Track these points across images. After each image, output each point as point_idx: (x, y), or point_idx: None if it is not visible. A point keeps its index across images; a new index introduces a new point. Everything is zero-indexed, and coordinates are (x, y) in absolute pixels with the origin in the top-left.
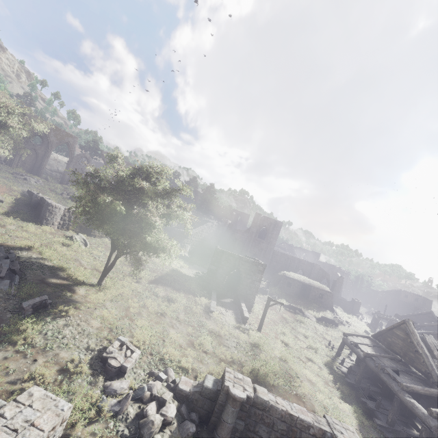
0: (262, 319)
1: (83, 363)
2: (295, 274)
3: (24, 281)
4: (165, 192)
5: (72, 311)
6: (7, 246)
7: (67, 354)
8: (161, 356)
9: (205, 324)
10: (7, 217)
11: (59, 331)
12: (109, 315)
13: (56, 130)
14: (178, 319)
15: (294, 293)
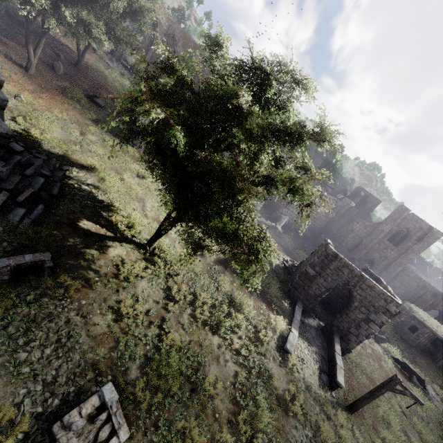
0: (365, 400)
1: (16, 425)
2: (430, 318)
3: (50, 215)
4: (282, 132)
5: (72, 291)
6: (68, 159)
7: (4, 391)
8: (170, 439)
9: (269, 374)
10: (94, 124)
11: (30, 327)
12: (128, 311)
13: (185, 38)
14: (232, 347)
15: (415, 344)
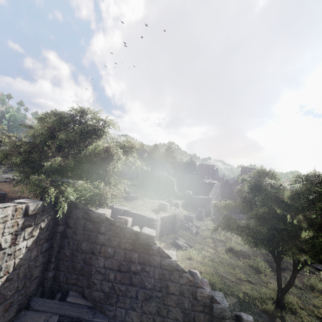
0: None
1: None
2: None
3: None
4: None
5: None
6: None
7: None
8: None
9: None
10: None
11: None
12: None
13: None
14: None
15: None
